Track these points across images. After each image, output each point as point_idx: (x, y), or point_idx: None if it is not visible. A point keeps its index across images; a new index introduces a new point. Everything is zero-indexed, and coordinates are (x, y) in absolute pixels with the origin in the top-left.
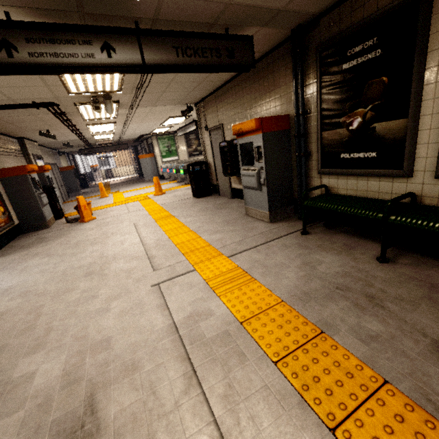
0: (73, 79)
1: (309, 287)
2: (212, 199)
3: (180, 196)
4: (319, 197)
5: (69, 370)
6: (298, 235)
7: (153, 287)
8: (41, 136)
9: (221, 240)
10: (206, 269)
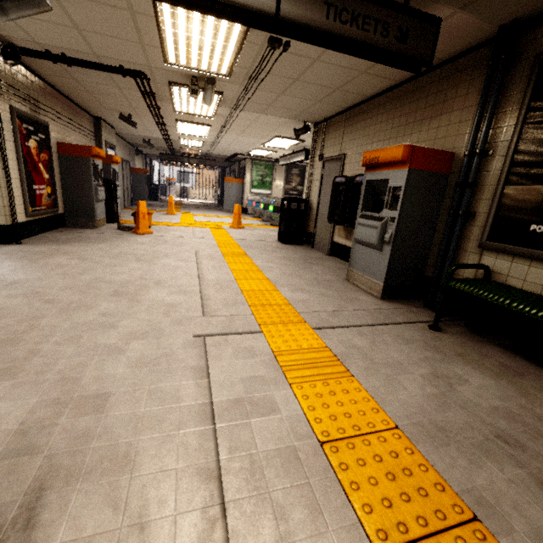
0: (175, 40)
1: (446, 418)
2: (302, 250)
3: (262, 236)
4: (476, 281)
5: (29, 427)
6: (423, 328)
7: (196, 337)
8: (121, 123)
9: (307, 303)
10: (278, 336)
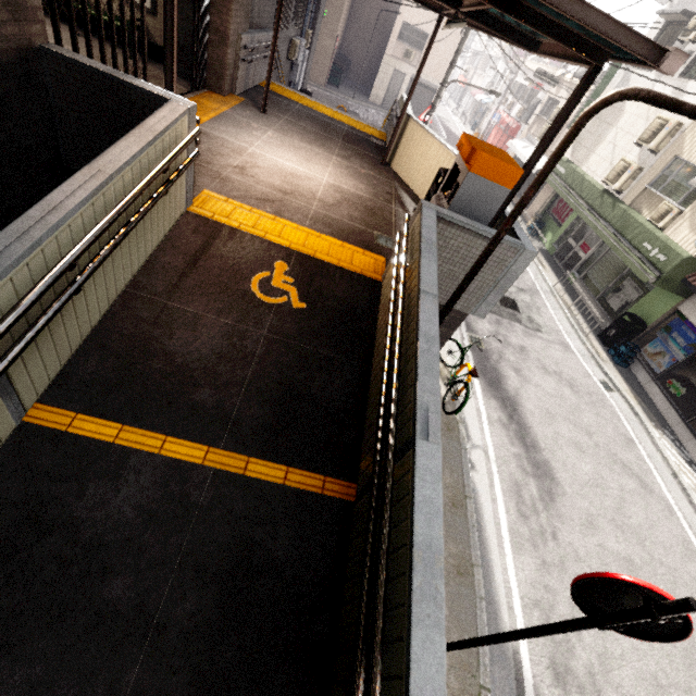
0: None
1: None
2: None
3: None
4: None
5: None
6: None
7: None
8: None
9: None
10: None
